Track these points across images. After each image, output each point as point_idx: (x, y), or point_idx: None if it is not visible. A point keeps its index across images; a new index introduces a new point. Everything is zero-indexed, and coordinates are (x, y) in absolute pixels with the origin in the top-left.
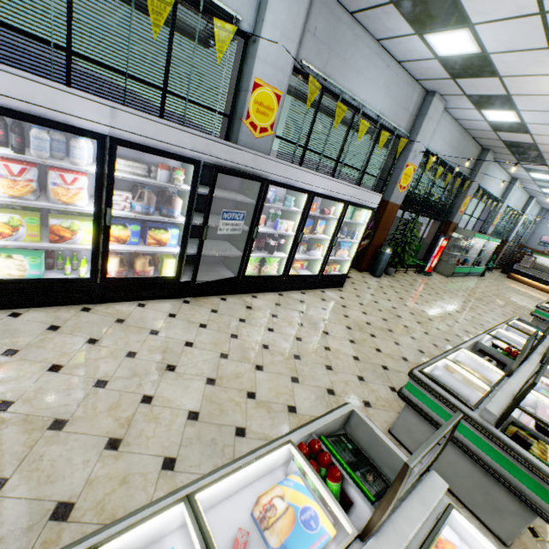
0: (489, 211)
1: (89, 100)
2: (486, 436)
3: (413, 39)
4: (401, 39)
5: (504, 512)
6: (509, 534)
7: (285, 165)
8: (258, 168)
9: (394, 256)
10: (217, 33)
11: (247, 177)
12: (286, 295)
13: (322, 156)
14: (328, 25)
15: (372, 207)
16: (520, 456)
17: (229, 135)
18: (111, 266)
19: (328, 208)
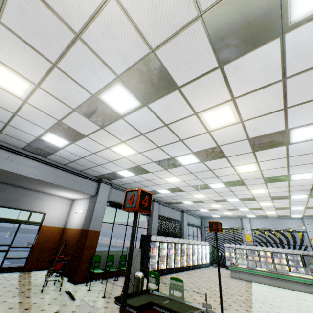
0: None
1: (281, 249)
2: None
3: None
4: None
5: None
6: None
7: None
8: None
9: None
10: (298, 234)
11: (311, 256)
12: None
13: None
14: None
15: None
16: None
17: (312, 249)
18: None
19: None
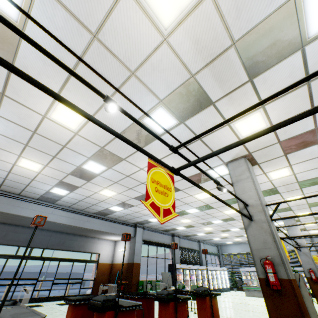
0: None
1: None
2: None
3: None
4: None
5: None
6: None
7: None
8: None
9: None
10: None
11: None
12: None
13: None
14: None
15: None
16: None
17: None
18: None
19: None
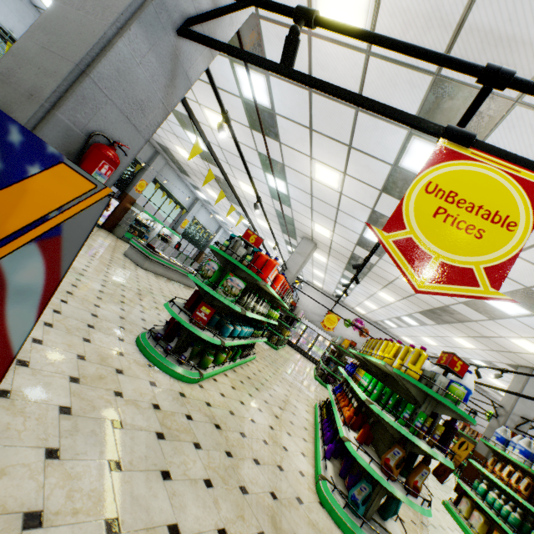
0: (181, 216)
1: None
2: None
3: None
4: None
5: None
6: None
7: None
8: None
9: None
10: None
11: None
12: None
13: None
14: None
15: None
16: None
17: None
18: None
19: None
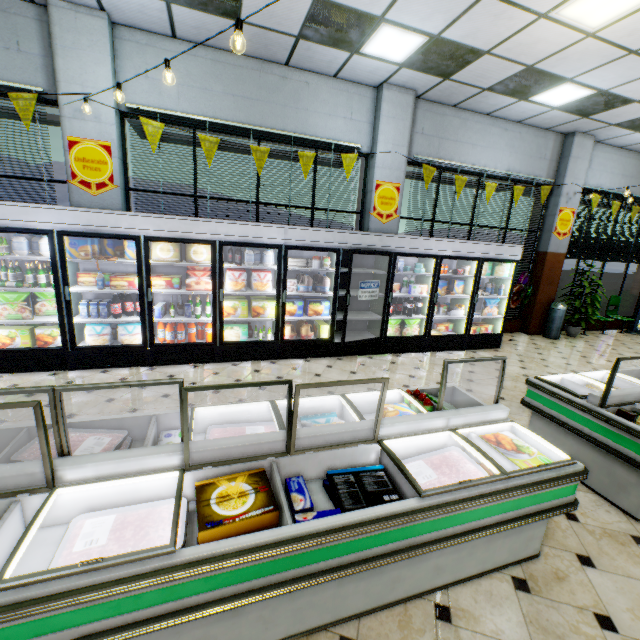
0: None
1: (274, 227)
2: (591, 414)
3: (520, 104)
4: (509, 107)
5: (627, 487)
6: (637, 507)
7: (408, 239)
8: (385, 245)
9: (574, 313)
10: (344, 162)
11: (376, 253)
12: (431, 355)
13: (451, 224)
14: (434, 122)
15: (514, 259)
16: (618, 424)
17: (362, 226)
18: (286, 332)
19: (462, 268)
